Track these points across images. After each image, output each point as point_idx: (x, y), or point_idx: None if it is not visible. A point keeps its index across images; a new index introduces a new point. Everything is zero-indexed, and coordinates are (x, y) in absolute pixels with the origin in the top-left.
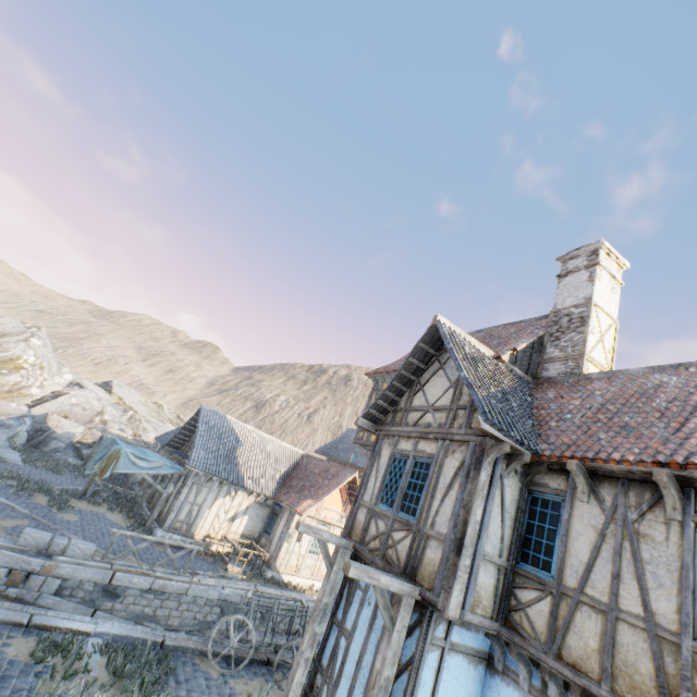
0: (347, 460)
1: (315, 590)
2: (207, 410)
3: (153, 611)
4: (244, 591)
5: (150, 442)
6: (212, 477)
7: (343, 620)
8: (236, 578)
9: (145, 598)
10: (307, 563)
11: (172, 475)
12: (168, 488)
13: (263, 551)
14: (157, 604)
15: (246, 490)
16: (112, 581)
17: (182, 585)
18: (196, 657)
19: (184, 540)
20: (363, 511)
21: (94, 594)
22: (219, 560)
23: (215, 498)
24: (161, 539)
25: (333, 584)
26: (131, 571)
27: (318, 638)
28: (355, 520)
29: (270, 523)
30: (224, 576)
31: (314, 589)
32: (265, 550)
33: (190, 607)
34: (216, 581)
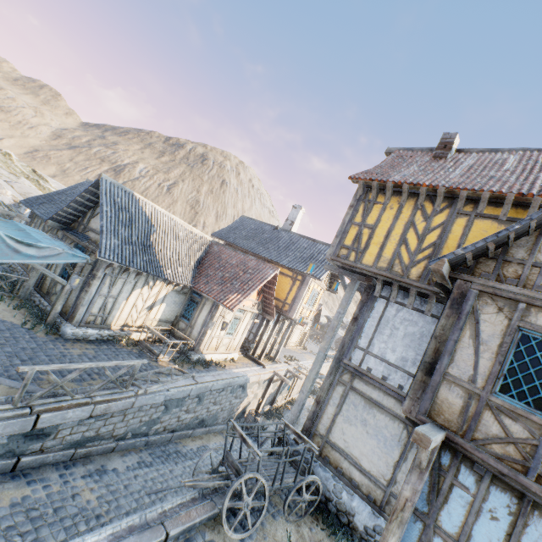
0: (250, 249)
1: (228, 361)
2: (108, 182)
3: (95, 432)
4: (187, 387)
5: (16, 207)
6: (130, 269)
7: (435, 518)
8: (174, 373)
9: (84, 425)
10: (224, 342)
11: (74, 264)
12: (72, 281)
13: (188, 339)
14: (99, 425)
15: (165, 280)
16: (36, 425)
17: (127, 401)
18: (205, 528)
19: (101, 334)
20: (454, 390)
21: (10, 445)
22: (145, 351)
23: (131, 289)
24: (97, 364)
25: (424, 481)
26: (61, 407)
27: (401, 536)
28: (436, 396)
29: (189, 310)
30: (161, 373)
31: (227, 360)
32: (185, 334)
33: (135, 415)
34: (160, 385)
